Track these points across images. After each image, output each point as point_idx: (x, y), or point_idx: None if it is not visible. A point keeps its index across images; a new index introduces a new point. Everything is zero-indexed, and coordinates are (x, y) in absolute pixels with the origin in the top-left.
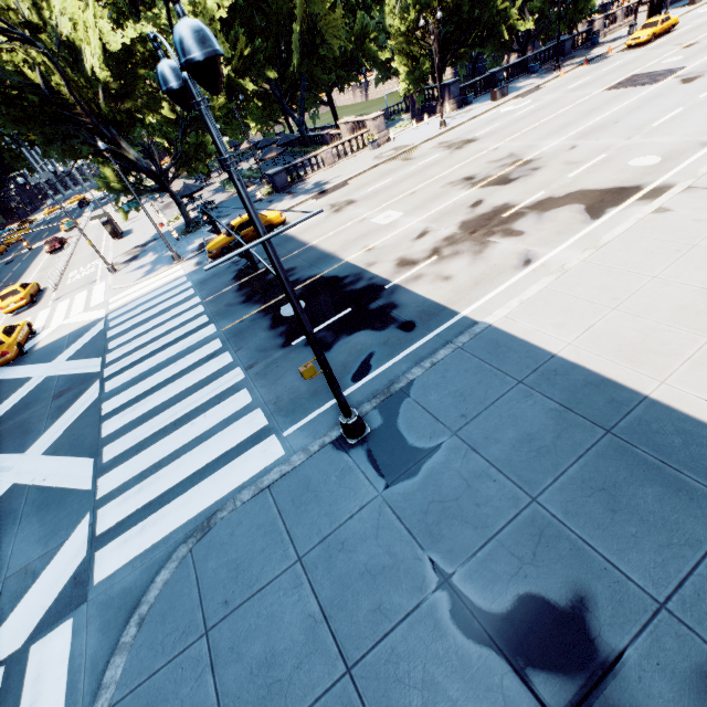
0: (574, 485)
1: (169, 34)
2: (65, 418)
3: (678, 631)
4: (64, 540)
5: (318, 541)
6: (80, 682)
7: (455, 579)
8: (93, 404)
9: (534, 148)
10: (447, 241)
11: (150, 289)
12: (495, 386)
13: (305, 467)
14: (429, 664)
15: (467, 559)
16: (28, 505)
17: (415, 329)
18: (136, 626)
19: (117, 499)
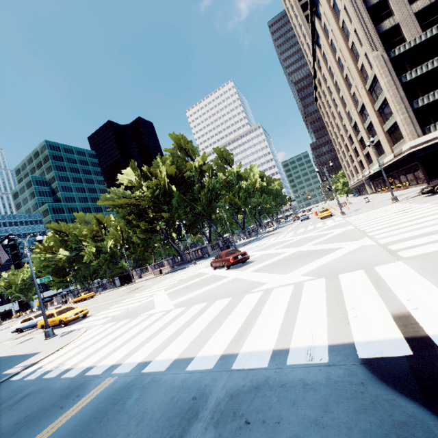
0: None
1: None
2: None
3: None
4: None
5: None
6: None
7: None
8: None
9: None
10: None
11: None
12: None
13: None
14: None
15: None
16: None
17: None
18: None
19: None
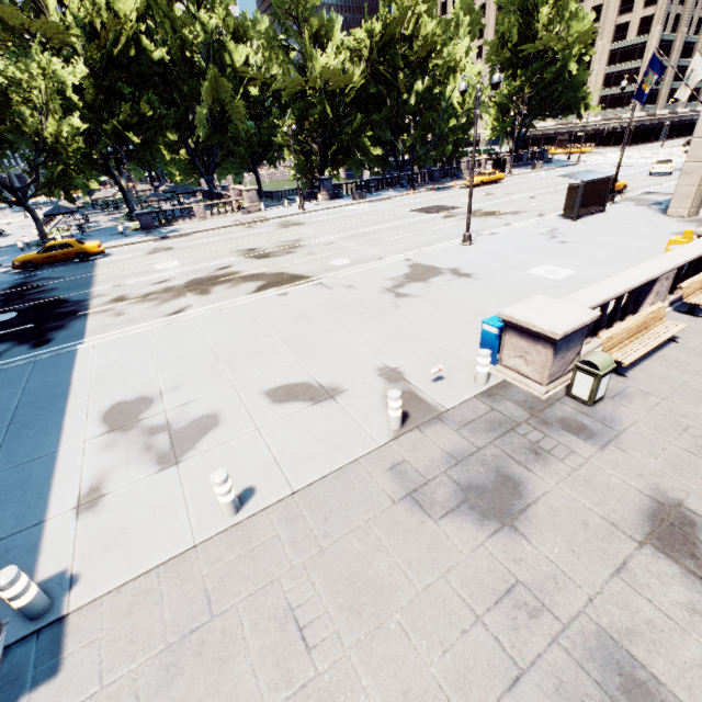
0: None
1: (17, 85)
2: None
3: None
4: None
5: None
6: None
7: None
8: None
9: (314, 238)
10: (166, 289)
11: None
12: (7, 389)
13: None
14: None
15: None
16: None
17: (42, 346)
18: None
19: None
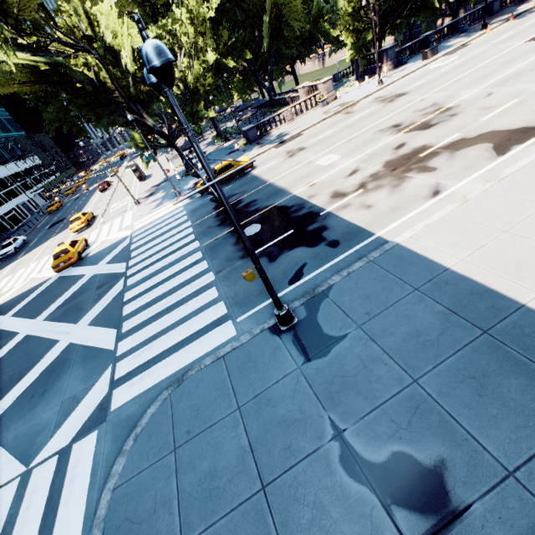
0: (450, 372)
1: (174, 36)
2: (102, 302)
3: (522, 495)
4: (96, 381)
5: (252, 397)
6: (98, 470)
7: (346, 434)
8: (119, 294)
9: (454, 97)
10: (372, 177)
11: (160, 216)
12: (395, 291)
13: (249, 344)
14: (319, 491)
15: (357, 420)
16: (77, 357)
17: (339, 246)
18: (133, 440)
19: (128, 357)
